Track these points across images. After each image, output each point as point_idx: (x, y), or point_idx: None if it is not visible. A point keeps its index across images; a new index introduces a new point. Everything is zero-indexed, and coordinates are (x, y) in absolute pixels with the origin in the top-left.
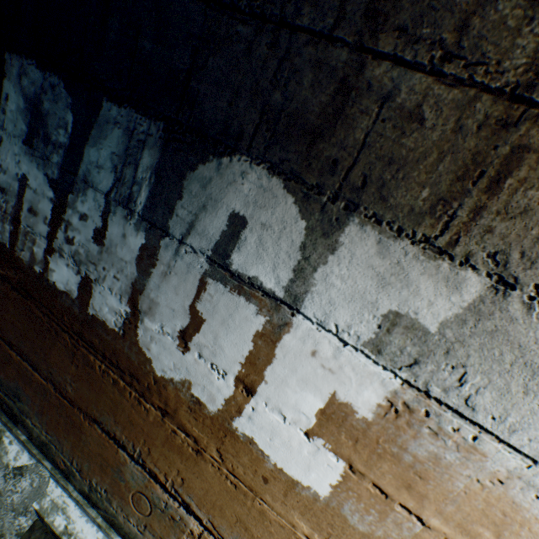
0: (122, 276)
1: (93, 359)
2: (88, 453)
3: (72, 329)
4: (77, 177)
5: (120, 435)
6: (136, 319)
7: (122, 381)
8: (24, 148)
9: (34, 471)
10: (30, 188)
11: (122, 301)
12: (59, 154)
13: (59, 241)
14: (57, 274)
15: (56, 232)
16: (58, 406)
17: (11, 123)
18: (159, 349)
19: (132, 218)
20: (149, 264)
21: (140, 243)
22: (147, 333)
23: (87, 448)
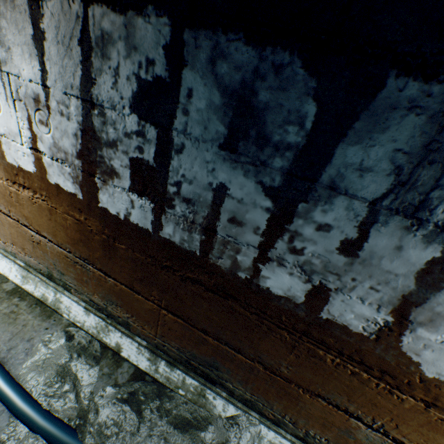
0: (385, 288)
1: (322, 353)
2: (306, 414)
3: (291, 328)
4: (317, 183)
5: (354, 410)
6: (402, 328)
7: (365, 374)
8: (220, 154)
9: (246, 420)
10: (231, 197)
11: (379, 311)
12: (284, 157)
13: (277, 251)
14: (272, 281)
15: (272, 242)
16: (267, 379)
17: (197, 125)
18: (436, 356)
19: (419, 229)
20: (441, 279)
21: (428, 256)
22: (419, 341)
23: (304, 411)
